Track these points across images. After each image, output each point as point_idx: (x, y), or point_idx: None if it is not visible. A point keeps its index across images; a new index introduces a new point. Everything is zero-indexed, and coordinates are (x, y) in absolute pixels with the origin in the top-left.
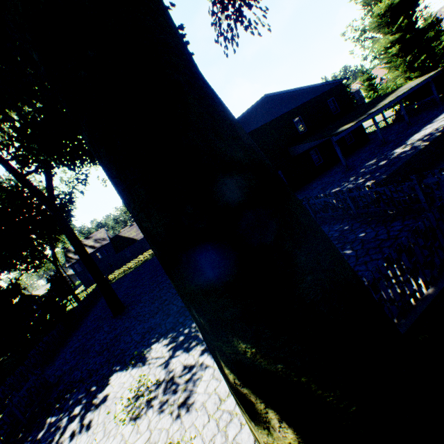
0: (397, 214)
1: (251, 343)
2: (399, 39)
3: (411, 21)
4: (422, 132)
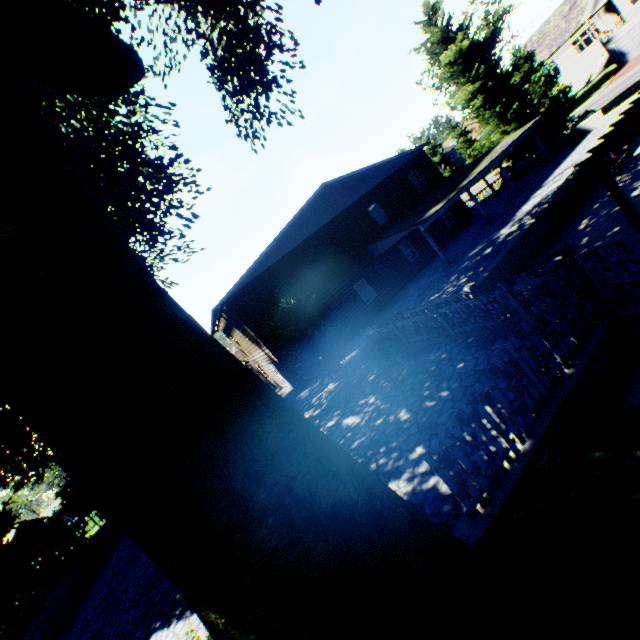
0: (499, 330)
1: (219, 612)
2: (481, 88)
3: (489, 66)
4: (530, 201)
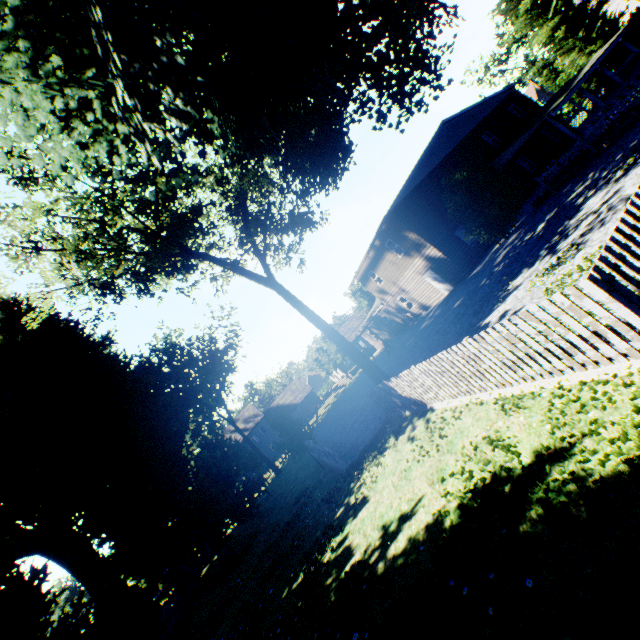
0: None
1: None
2: (559, 23)
3: (565, 0)
4: None
